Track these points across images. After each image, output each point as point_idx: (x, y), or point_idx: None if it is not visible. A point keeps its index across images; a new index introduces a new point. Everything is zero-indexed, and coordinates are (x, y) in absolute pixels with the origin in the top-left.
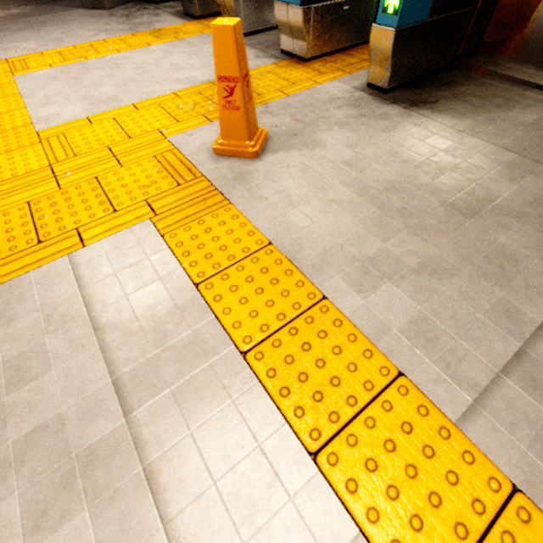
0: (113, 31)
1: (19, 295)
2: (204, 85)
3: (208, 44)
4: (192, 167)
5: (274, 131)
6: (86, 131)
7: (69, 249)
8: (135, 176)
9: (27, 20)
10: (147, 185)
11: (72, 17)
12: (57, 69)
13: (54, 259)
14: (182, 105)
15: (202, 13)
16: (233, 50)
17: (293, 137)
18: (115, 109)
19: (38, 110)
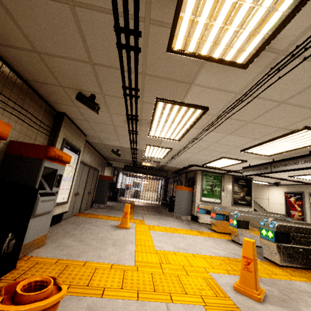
0: (183, 227)
1: (145, 309)
2: (224, 257)
3: (223, 242)
4: (222, 290)
5: (268, 293)
6: (174, 256)
7: (166, 300)
8: (194, 282)
9: (154, 216)
10: (200, 289)
11: (169, 219)
12: (163, 233)
13: (160, 301)
14: (214, 262)
15: (220, 231)
16: (251, 249)
17: (282, 301)
18: (185, 253)
19: (156, 243)
